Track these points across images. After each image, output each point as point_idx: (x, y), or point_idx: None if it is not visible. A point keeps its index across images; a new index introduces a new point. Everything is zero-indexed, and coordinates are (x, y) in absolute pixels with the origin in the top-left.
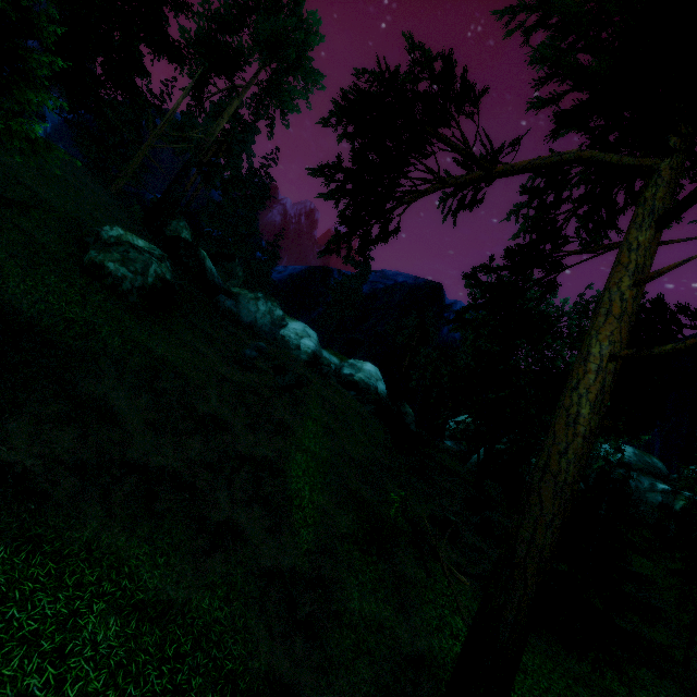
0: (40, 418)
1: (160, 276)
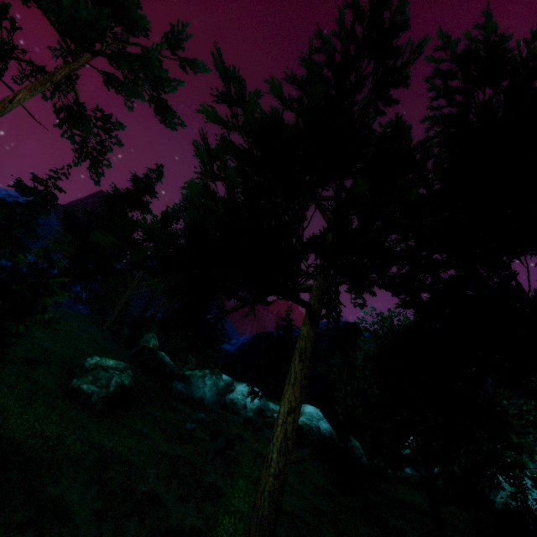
0: (9, 526)
1: (120, 383)
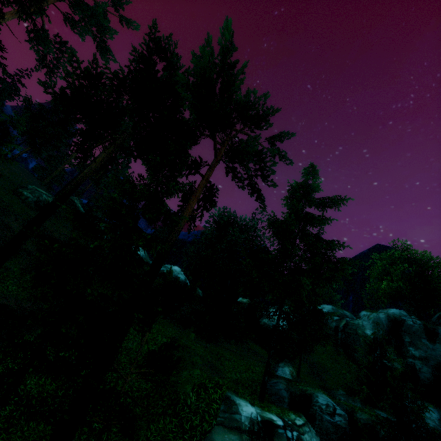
0: None
1: (46, 200)
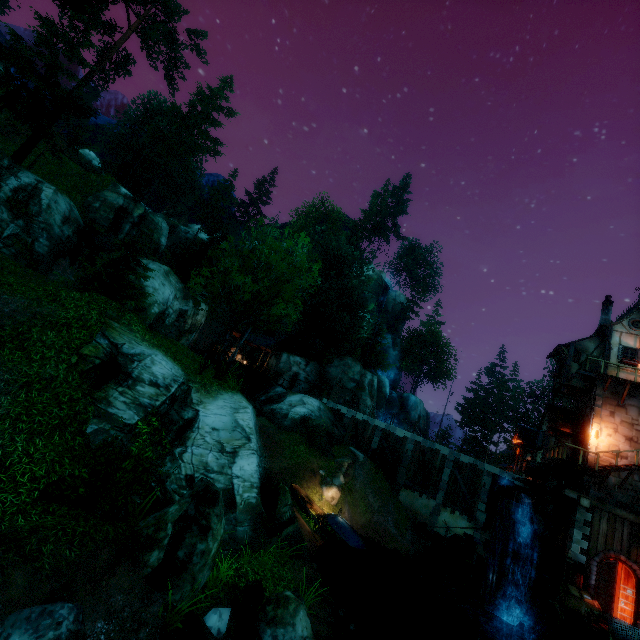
0: None
1: None
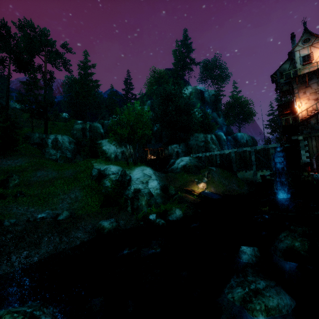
0: None
1: None
